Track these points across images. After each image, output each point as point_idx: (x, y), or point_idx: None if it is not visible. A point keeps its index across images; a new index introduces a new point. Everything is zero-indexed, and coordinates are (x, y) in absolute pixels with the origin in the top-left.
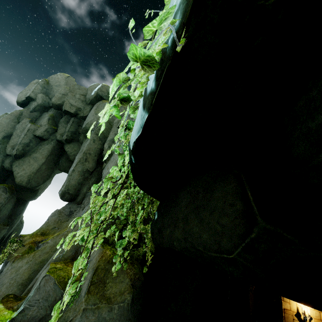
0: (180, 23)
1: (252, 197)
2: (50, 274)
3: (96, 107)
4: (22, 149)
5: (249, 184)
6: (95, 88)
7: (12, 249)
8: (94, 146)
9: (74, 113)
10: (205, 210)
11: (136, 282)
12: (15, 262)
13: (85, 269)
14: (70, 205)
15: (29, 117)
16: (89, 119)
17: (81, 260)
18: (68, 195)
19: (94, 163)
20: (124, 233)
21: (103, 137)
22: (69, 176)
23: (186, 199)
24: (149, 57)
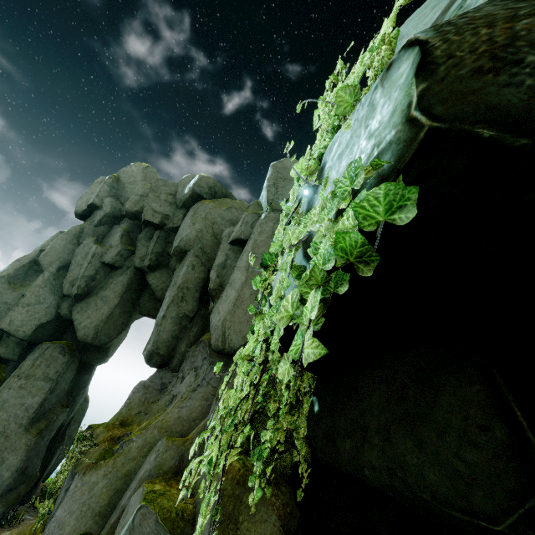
0: (391, 168)
1: (526, 420)
2: (148, 505)
3: (193, 213)
4: (85, 286)
5: (512, 392)
6: (190, 183)
7: (80, 451)
8: (194, 276)
9: (159, 224)
10: (426, 426)
11: (288, 520)
12: (86, 475)
13: (216, 513)
14: (162, 372)
15: (94, 235)
16: (183, 233)
17: (202, 489)
18: (158, 357)
19: (195, 303)
20: (263, 435)
21: (207, 259)
22: (158, 327)
23: (380, 394)
24: (363, 247)
